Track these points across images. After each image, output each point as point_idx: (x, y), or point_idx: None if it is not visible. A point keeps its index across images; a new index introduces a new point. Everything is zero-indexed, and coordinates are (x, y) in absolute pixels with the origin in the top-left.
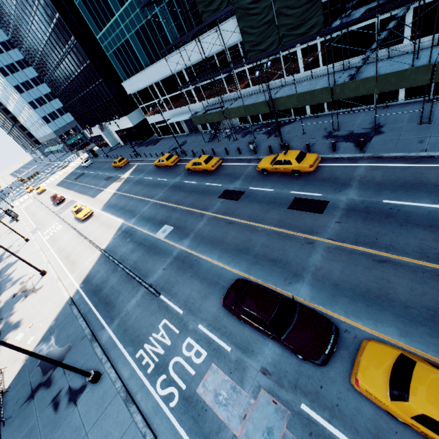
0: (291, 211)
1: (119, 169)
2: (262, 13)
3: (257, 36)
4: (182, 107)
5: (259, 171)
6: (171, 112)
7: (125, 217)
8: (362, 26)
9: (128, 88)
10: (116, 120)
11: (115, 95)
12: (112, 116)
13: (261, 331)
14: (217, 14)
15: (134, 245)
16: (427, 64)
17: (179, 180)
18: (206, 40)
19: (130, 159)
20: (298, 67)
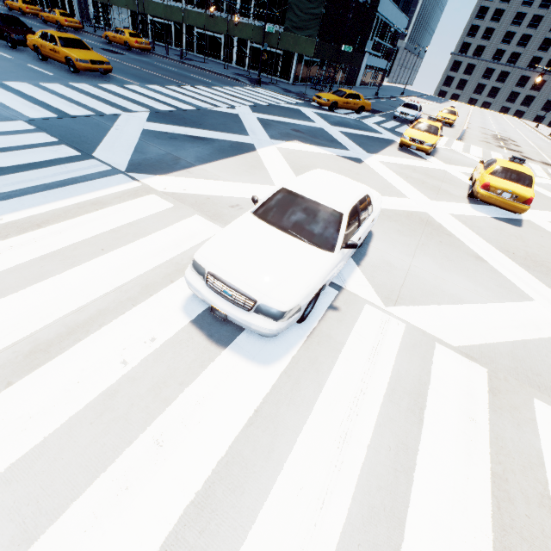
0: (97, 49)
1: None
2: None
3: None
4: None
5: (104, 38)
6: None
7: None
8: None
9: None
10: None
11: None
12: None
13: None
14: None
15: None
16: (226, 19)
17: (24, 19)
18: None
19: None
20: None
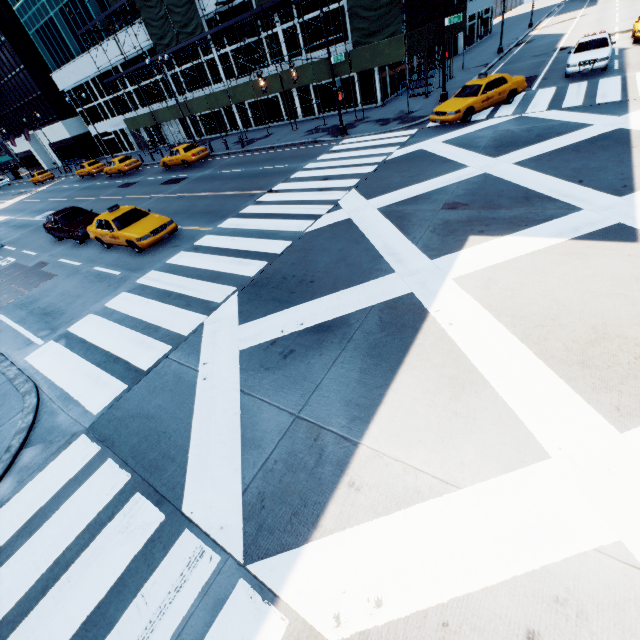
0: (159, 186)
1: (39, 185)
2: (157, 7)
3: (159, 29)
4: (125, 114)
5: (163, 166)
6: (115, 121)
7: (12, 215)
8: (255, 40)
9: (60, 82)
10: (48, 127)
11: (44, 91)
12: (43, 122)
13: (57, 230)
14: (121, 0)
15: (6, 228)
16: (276, 74)
17: (94, 183)
18: (133, 33)
19: (58, 175)
20: (221, 75)
